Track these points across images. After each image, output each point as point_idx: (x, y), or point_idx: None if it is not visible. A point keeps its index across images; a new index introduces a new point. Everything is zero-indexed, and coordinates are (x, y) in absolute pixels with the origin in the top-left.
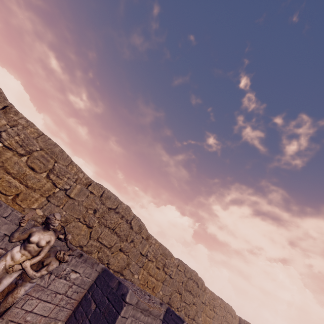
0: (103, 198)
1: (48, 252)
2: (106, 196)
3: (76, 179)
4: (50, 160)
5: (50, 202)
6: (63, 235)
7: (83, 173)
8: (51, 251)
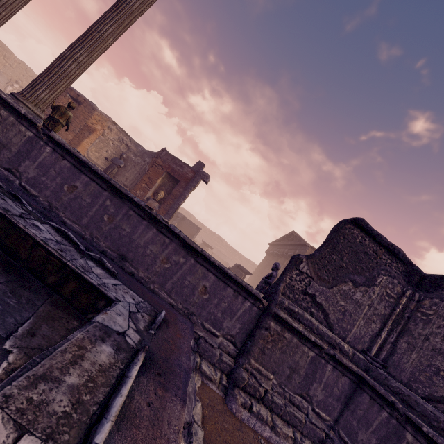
0: (27, 71)
1: (17, 90)
2: (28, 71)
3: (15, 61)
4: (4, 52)
5: (5, 68)
6: (22, 87)
7: (17, 58)
8: (18, 90)
